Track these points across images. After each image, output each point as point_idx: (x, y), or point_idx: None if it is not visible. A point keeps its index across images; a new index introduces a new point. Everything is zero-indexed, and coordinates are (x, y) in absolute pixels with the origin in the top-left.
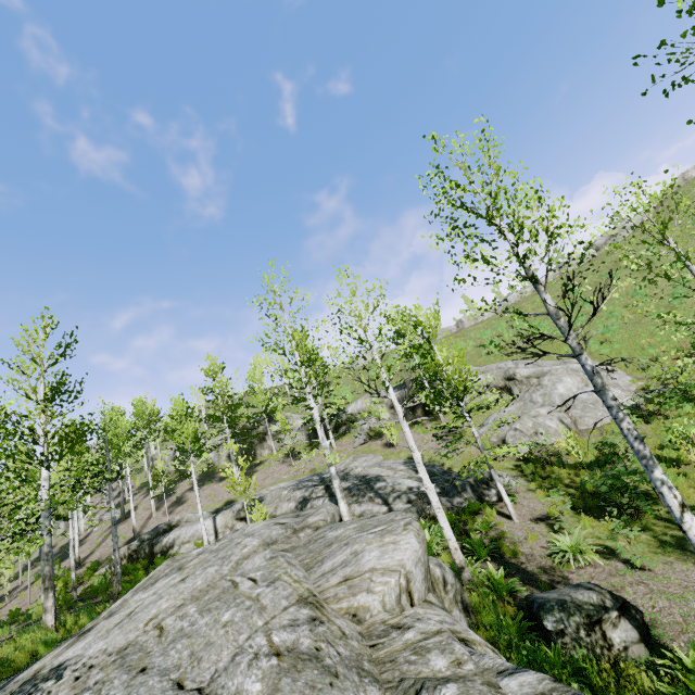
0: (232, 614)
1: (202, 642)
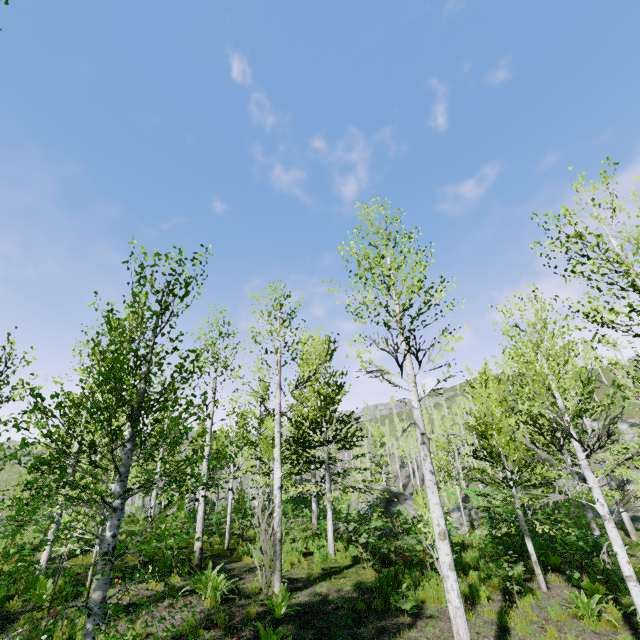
0: None
1: None
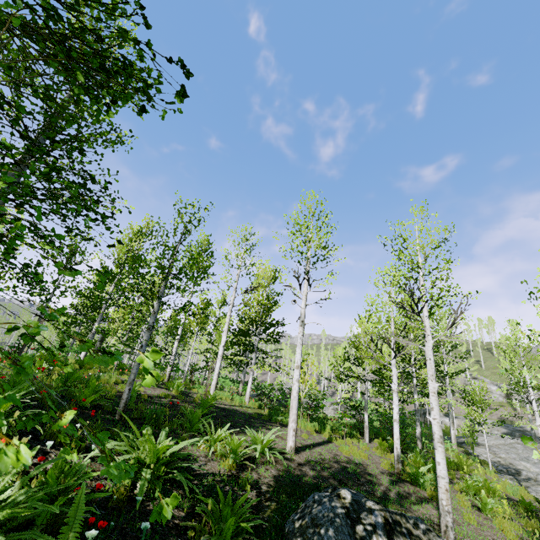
0: (522, 451)
1: (516, 452)
